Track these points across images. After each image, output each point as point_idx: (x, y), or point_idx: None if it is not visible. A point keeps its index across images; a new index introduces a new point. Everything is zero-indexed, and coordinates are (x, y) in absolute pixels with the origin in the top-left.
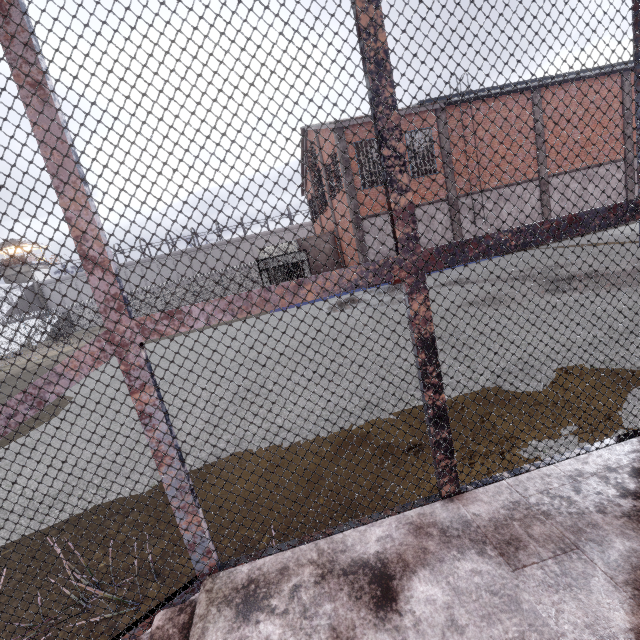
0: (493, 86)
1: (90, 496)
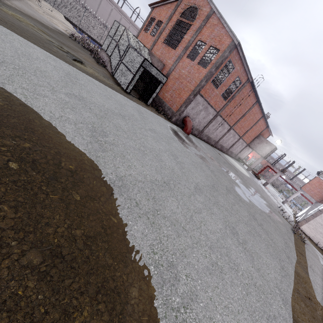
0: None
1: None
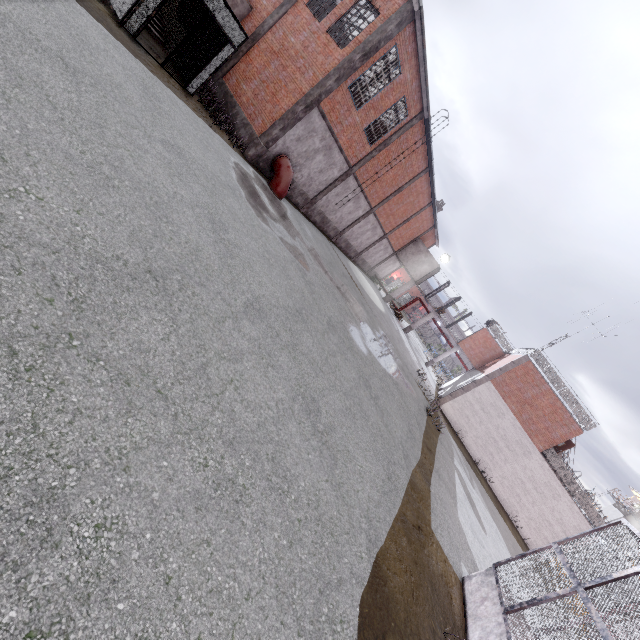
0: None
1: (343, 637)
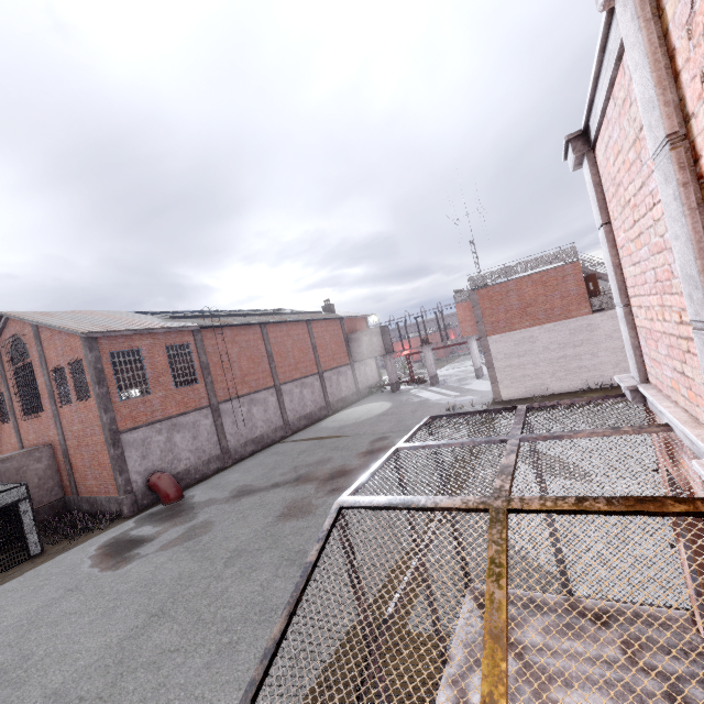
0: (230, 314)
1: None
